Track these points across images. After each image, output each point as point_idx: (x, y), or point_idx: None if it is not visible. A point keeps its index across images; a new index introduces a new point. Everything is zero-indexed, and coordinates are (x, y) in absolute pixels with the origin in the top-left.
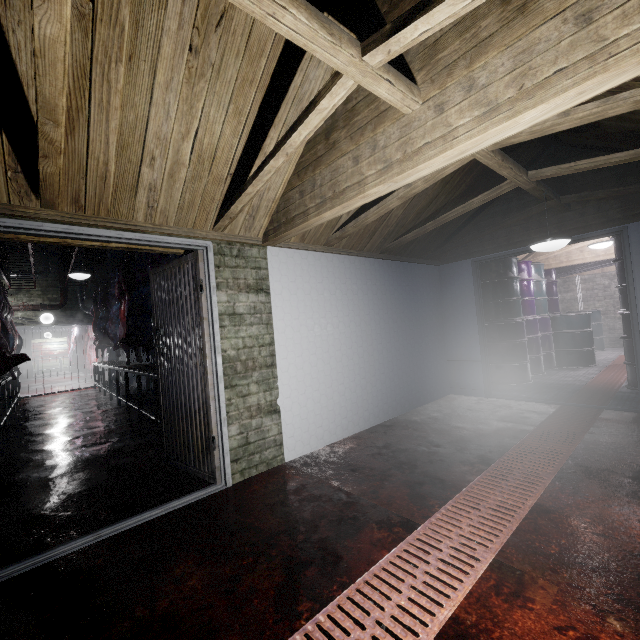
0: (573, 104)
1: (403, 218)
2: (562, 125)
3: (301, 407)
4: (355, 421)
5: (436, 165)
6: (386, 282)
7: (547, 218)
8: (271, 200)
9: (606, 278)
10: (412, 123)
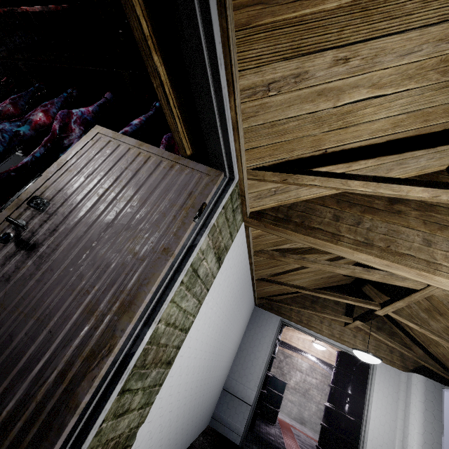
0: None
1: (291, 270)
2: None
3: (148, 440)
4: None
5: None
6: (244, 303)
7: (335, 324)
8: (297, 195)
9: (283, 355)
10: None
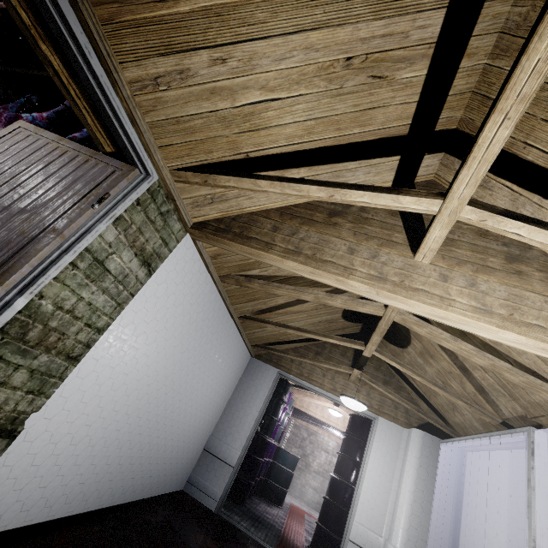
0: (528, 350)
1: (277, 307)
2: (447, 343)
3: (49, 442)
4: (88, 493)
5: (417, 309)
6: (223, 344)
7: (339, 377)
8: (240, 206)
9: (307, 432)
10: (417, 268)
